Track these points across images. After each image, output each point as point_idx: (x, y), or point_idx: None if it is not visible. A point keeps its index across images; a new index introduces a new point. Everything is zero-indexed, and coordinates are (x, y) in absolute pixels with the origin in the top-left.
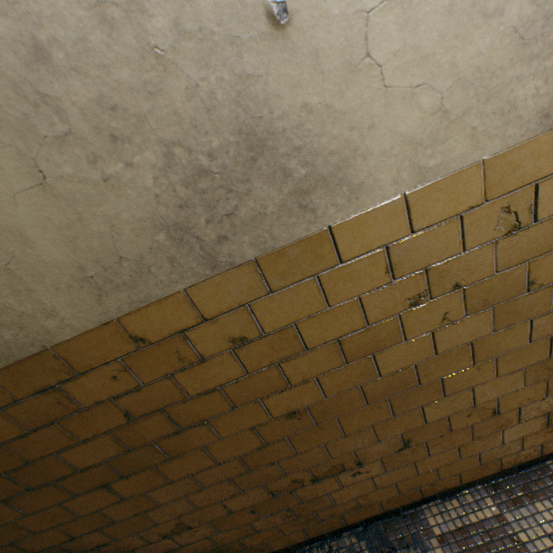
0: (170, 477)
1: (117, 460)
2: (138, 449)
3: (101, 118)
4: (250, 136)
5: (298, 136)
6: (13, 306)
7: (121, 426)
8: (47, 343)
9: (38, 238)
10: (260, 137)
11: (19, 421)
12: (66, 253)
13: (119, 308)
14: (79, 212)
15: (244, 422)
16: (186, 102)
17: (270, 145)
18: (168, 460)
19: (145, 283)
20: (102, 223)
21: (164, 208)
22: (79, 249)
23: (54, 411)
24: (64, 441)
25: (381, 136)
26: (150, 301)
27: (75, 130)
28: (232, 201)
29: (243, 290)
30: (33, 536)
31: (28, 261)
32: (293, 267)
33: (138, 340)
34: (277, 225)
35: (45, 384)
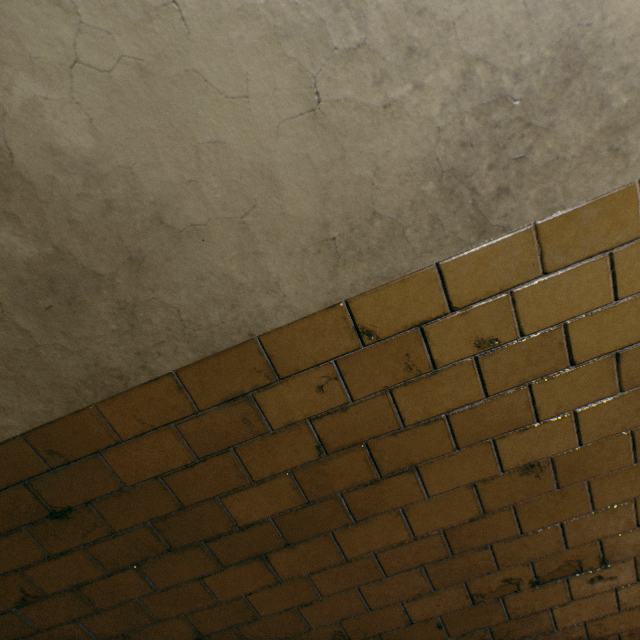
0: (346, 553)
1: (287, 516)
2: (318, 503)
3: (403, 25)
4: (570, 50)
5: (629, 50)
6: (233, 274)
7: (307, 464)
8: (255, 330)
9: (289, 181)
10: (582, 52)
11: (190, 443)
12: (313, 204)
13: (353, 286)
14: (345, 149)
15: (462, 473)
16: (505, 4)
17: (591, 62)
18: (350, 524)
19: (393, 251)
20: (366, 164)
21: (443, 146)
22: (330, 199)
23: (234, 432)
24: (232, 480)
25: None
26: (393, 277)
27: (371, 39)
28: (528, 139)
29: (510, 268)
30: (152, 626)
31: (268, 213)
32: (581, 237)
33: (363, 333)
34: (575, 174)
35: (235, 391)
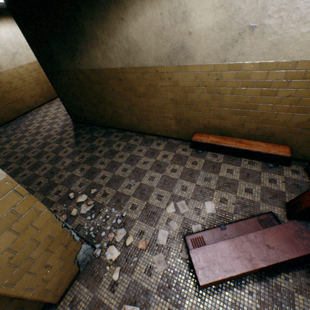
0: None
1: None
2: None
3: None
4: None
5: None
6: None
7: None
8: None
9: None
10: None
11: None
12: None
13: None
14: None
15: None
16: None
17: None
18: None
19: None
20: None
21: None
22: None
23: None
24: None
25: (3, 65)
26: None
27: None
28: None
29: None
30: None
31: None
32: None
33: None
34: None
35: None
